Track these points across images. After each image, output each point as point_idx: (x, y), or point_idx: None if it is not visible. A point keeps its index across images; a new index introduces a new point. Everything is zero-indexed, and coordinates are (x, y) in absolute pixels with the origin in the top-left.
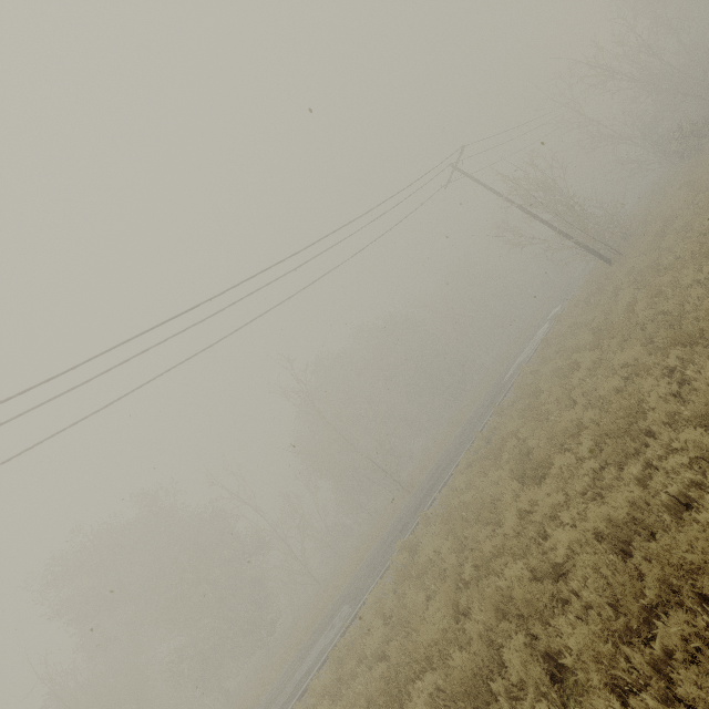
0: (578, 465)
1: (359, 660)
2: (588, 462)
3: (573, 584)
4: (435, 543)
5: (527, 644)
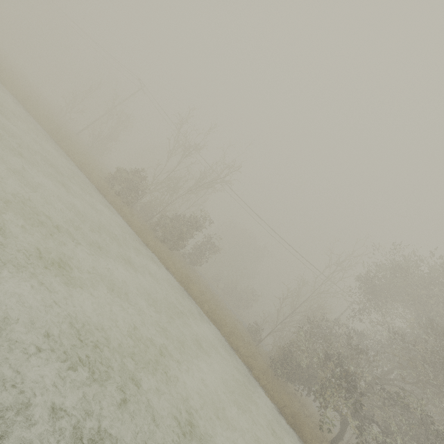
0: None
1: None
2: None
3: None
4: None
5: None
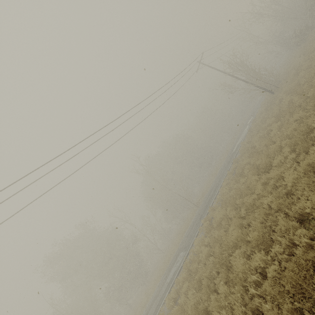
0: (285, 160)
1: (198, 264)
2: (290, 155)
3: (298, 192)
4: (222, 211)
5: (285, 217)
